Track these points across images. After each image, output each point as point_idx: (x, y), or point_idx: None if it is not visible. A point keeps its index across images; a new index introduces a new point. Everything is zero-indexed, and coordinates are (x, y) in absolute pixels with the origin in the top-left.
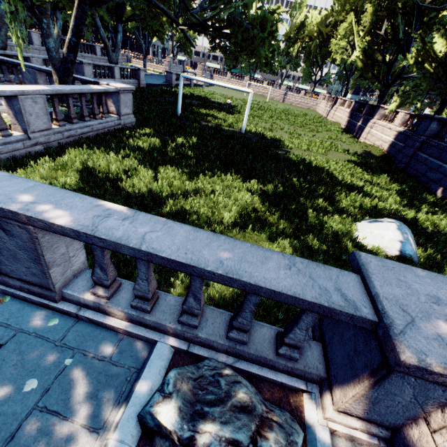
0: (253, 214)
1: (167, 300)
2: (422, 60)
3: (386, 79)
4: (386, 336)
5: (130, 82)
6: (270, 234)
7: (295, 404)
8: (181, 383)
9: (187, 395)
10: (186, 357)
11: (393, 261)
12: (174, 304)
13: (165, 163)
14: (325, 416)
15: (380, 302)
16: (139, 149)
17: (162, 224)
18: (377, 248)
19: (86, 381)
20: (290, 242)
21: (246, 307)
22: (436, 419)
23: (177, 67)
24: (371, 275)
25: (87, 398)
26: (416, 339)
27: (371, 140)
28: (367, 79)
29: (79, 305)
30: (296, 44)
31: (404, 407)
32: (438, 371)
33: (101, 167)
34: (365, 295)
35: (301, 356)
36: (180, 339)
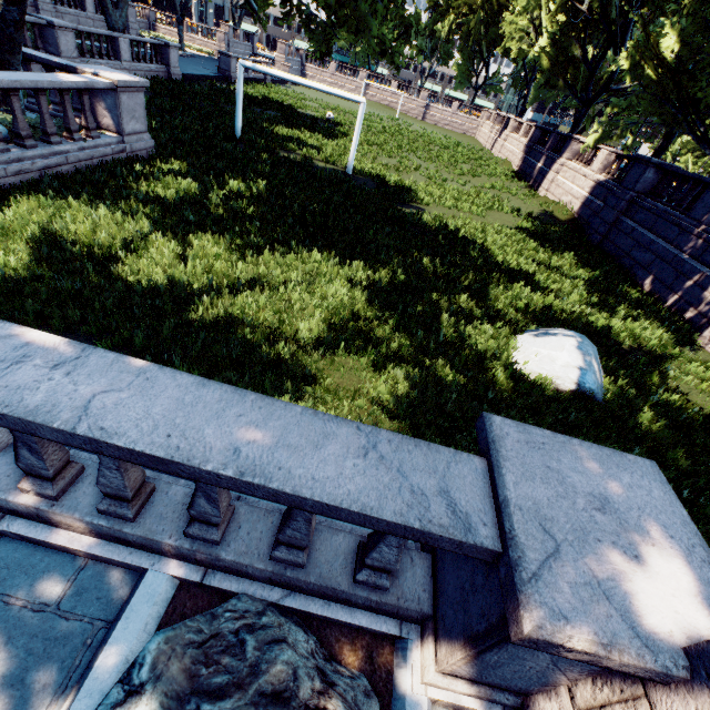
0: (351, 323)
1: (170, 494)
2: (640, 62)
3: (586, 90)
4: (509, 583)
5: (151, 70)
6: (376, 358)
7: (379, 660)
8: (169, 659)
9: (175, 683)
10: (200, 594)
11: (546, 431)
12: (182, 502)
13: (203, 227)
14: (423, 680)
15: (509, 517)
16: (157, 201)
17: (134, 374)
18: (544, 379)
19: (4, 655)
20: (408, 372)
21: (298, 514)
22: (584, 693)
23: (240, 45)
24: (504, 462)
25: (3, 687)
26: (556, 589)
27: (555, 194)
28: (557, 90)
29: (1, 511)
30: (447, 17)
31: (539, 673)
32: (582, 649)
33: (81, 235)
34: (489, 500)
35: (395, 581)
36: (190, 562)
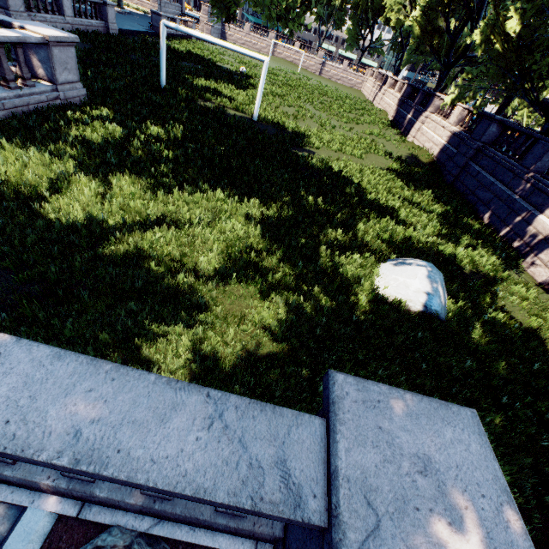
0: (244, 255)
1: None
2: (490, 36)
3: (448, 56)
4: None
5: (91, 24)
6: (262, 286)
7: None
8: None
9: None
10: (77, 526)
11: (382, 387)
12: None
13: (123, 168)
14: None
15: (336, 491)
16: (85, 143)
17: None
18: (399, 302)
19: None
20: (289, 298)
21: None
22: None
23: (171, 5)
24: (340, 427)
25: None
26: None
27: (420, 140)
28: (425, 55)
29: None
30: None
31: None
32: None
33: (10, 175)
34: (323, 467)
35: None
36: (68, 497)
